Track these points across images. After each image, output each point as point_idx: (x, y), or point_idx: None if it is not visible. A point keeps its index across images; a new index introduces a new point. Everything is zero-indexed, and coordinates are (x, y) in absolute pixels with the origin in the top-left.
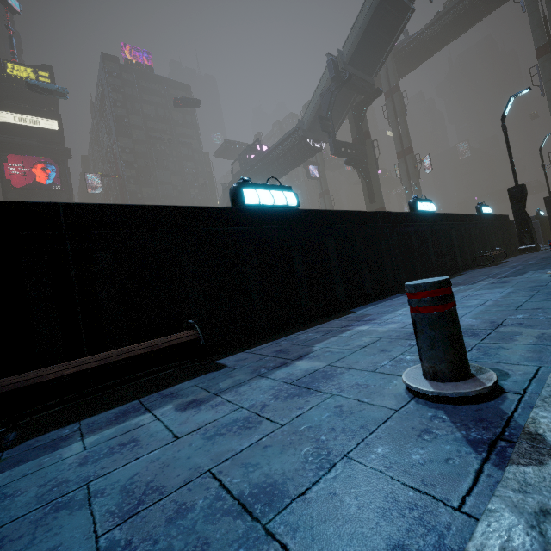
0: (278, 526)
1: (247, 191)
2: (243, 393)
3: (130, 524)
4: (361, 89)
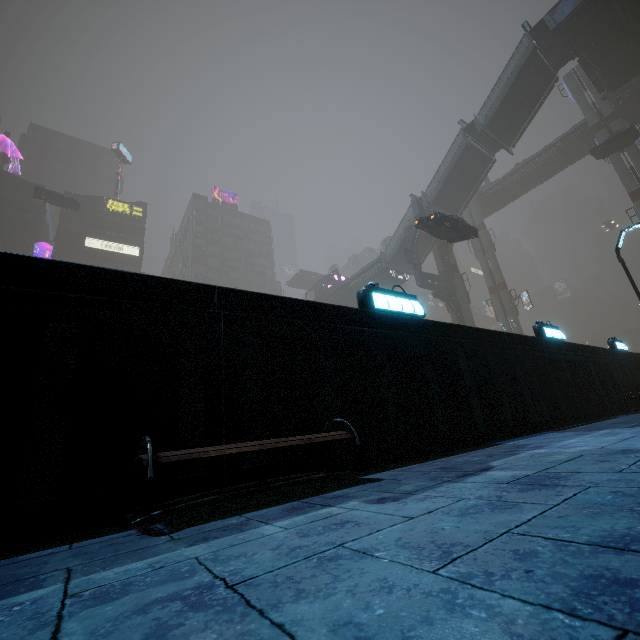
0: None
1: (376, 295)
2: (448, 491)
3: (463, 563)
4: None
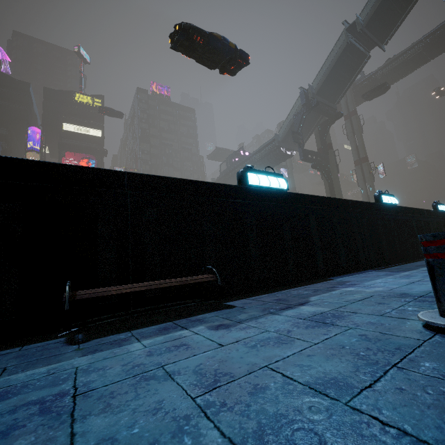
0: (360, 405)
1: (251, 175)
2: (263, 323)
3: (217, 393)
4: (325, 112)
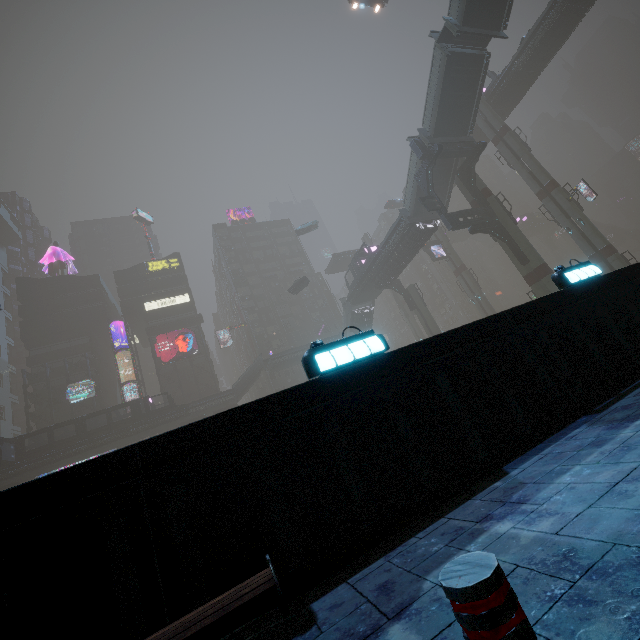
0: None
1: (319, 357)
2: None
3: None
4: (458, 152)
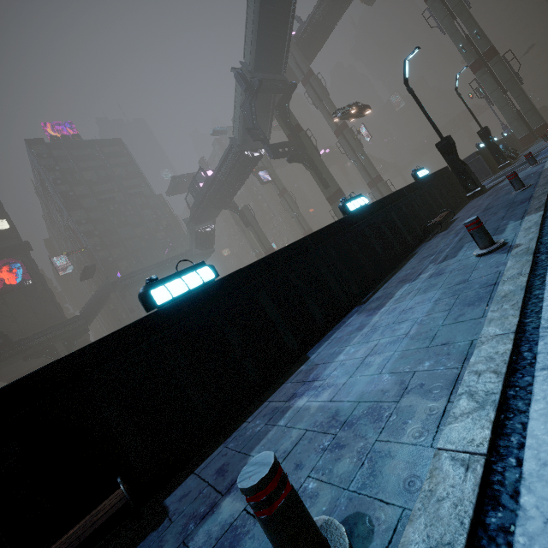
0: None
1: (155, 292)
2: None
3: None
4: (275, 89)
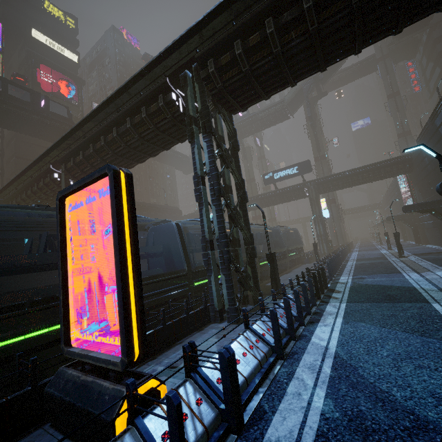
0: None
1: None
2: None
3: None
4: (319, 88)
